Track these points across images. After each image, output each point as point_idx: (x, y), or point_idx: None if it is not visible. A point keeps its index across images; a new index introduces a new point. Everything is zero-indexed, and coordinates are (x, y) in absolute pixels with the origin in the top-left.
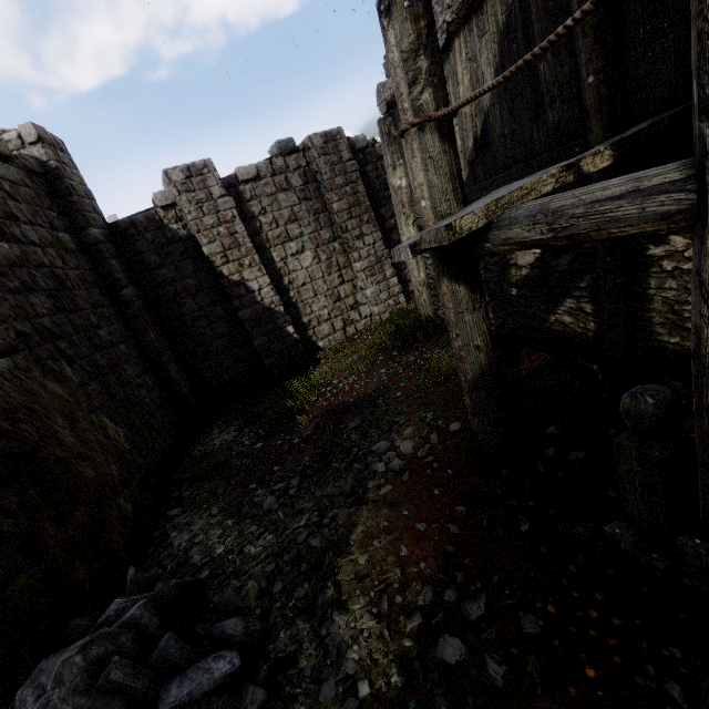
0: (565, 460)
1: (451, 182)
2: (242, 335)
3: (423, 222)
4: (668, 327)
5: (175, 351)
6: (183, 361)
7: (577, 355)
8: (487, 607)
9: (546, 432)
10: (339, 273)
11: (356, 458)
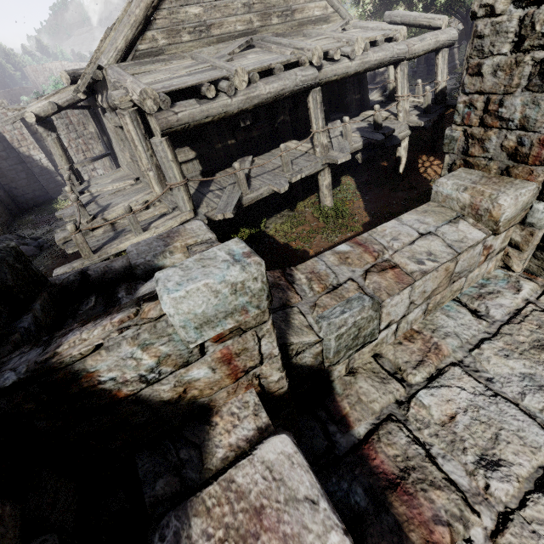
0: None
1: None
2: (34, 179)
3: None
4: None
5: (1, 184)
6: (5, 189)
7: None
8: None
9: None
10: (83, 154)
11: None
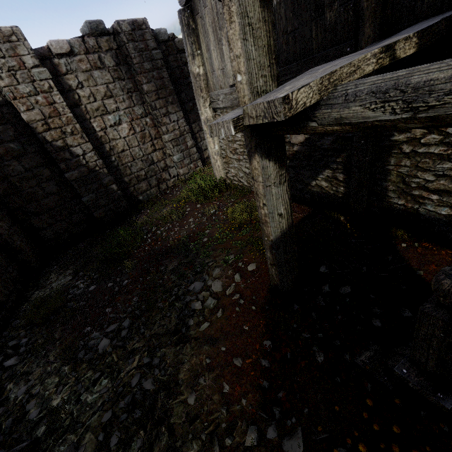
0: (337, 294)
1: (268, 56)
2: (71, 192)
3: (238, 97)
4: (398, 193)
5: (5, 209)
6: (15, 217)
7: (329, 209)
8: (304, 442)
9: (320, 271)
10: (151, 142)
11: (176, 297)
